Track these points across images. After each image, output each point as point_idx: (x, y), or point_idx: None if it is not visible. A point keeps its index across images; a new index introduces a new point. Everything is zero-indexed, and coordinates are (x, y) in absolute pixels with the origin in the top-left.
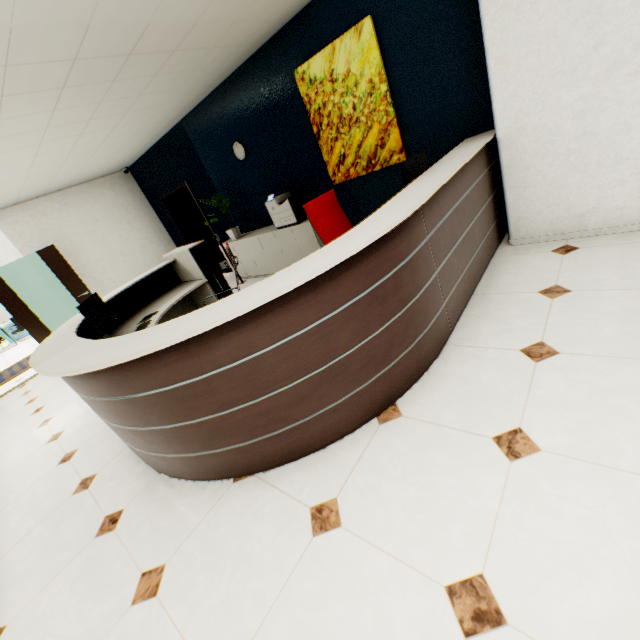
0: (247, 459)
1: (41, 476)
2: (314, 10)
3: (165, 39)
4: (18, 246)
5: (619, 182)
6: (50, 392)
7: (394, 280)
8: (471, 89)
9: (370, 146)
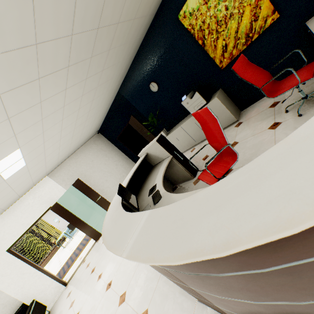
0: None
1: None
2: None
3: (114, 10)
4: (63, 186)
5: None
6: (101, 261)
7: None
8: None
9: (245, 26)
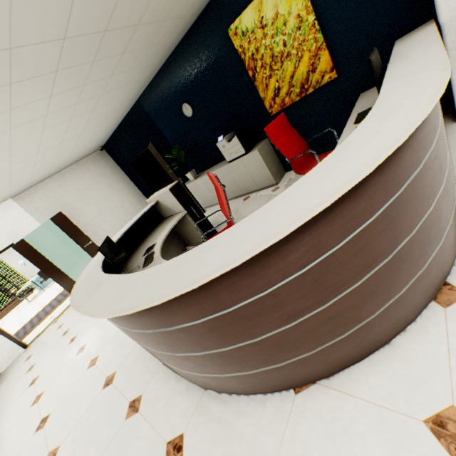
0: (309, 368)
1: (91, 401)
2: None
3: (131, 12)
4: (36, 218)
5: None
6: (78, 323)
7: (436, 150)
8: None
9: (302, 73)
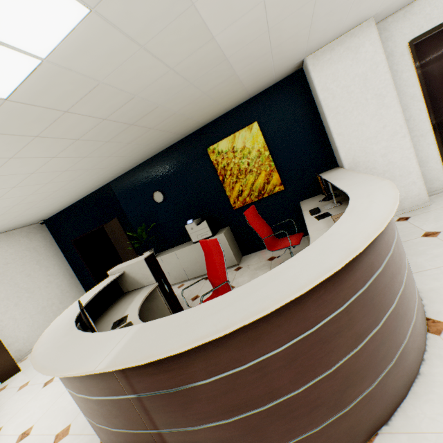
0: (372, 410)
1: None
2: (221, 120)
3: (155, 119)
4: None
5: (412, 183)
6: None
7: None
8: (317, 151)
9: (260, 183)
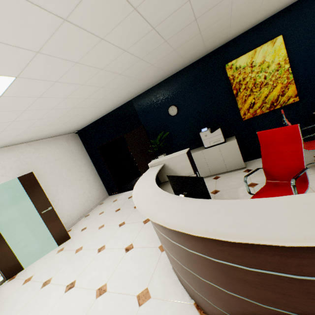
0: None
1: None
2: (243, 37)
3: (212, 17)
4: None
5: None
6: None
7: None
8: None
9: (273, 96)
